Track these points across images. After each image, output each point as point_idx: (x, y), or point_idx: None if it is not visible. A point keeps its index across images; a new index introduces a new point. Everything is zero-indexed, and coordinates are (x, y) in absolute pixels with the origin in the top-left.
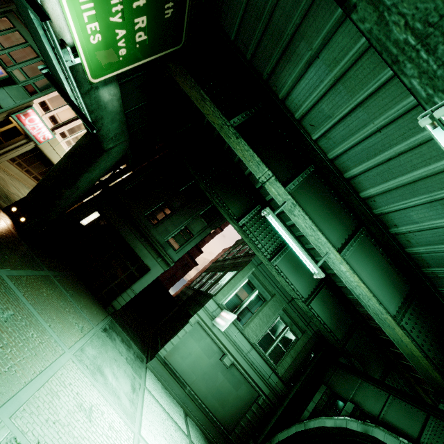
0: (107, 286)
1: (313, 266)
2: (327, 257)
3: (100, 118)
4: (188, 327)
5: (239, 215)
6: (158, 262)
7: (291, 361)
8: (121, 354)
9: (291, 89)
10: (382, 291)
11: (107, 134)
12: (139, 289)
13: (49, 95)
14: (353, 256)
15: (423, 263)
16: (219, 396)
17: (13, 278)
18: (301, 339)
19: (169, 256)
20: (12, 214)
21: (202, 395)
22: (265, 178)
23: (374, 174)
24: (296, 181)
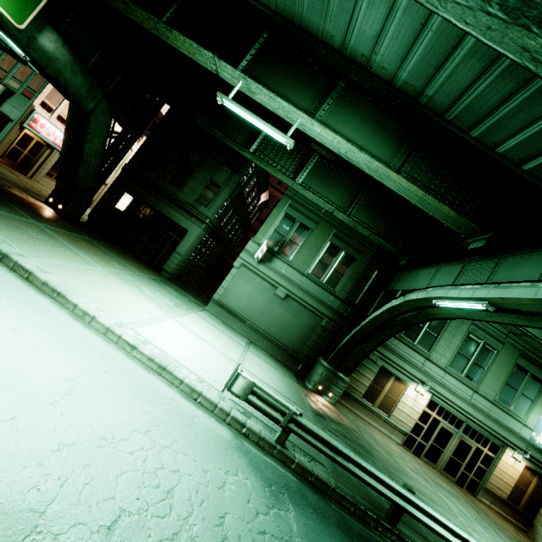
0: (157, 257)
1: (280, 135)
2: (302, 125)
3: (59, 73)
4: (234, 271)
5: (248, 141)
6: (193, 222)
7: (352, 283)
8: (170, 293)
9: None
10: (374, 143)
11: (79, 92)
12: (183, 251)
13: (43, 92)
14: (331, 115)
15: (410, 89)
16: (281, 326)
17: (50, 229)
18: (361, 260)
19: (202, 214)
20: (51, 204)
21: (265, 327)
22: (214, 65)
23: None
24: (249, 56)
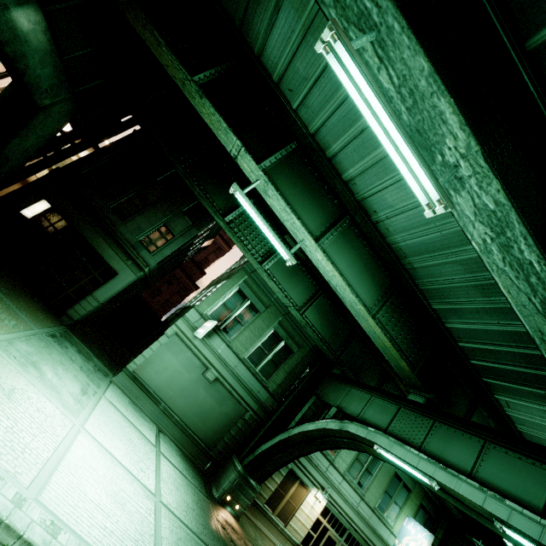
0: (62, 293)
1: (285, 251)
2: (305, 245)
3: (22, 56)
4: (164, 339)
5: (226, 209)
6: (128, 266)
7: (284, 376)
8: (73, 361)
9: (266, 42)
10: (361, 284)
11: (38, 83)
12: (103, 296)
13: None
14: (333, 245)
15: (401, 254)
16: (200, 413)
17: None
18: (297, 354)
19: (143, 259)
20: None
21: (181, 412)
22: (236, 151)
23: (352, 150)
24: (274, 158)
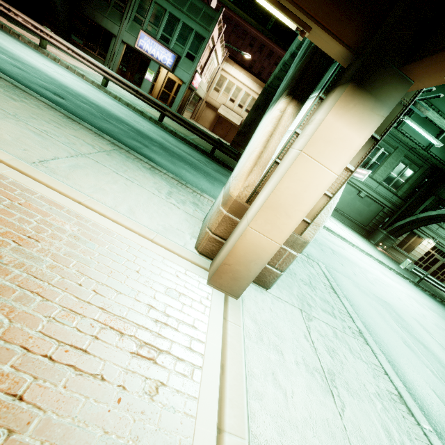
0: None
1: (436, 141)
2: None
3: None
4: None
5: None
6: None
7: (408, 186)
8: None
9: None
10: None
11: None
12: None
13: (202, 55)
14: None
15: None
16: (358, 212)
17: None
18: (418, 172)
19: None
20: None
21: (348, 213)
22: None
23: None
24: None
